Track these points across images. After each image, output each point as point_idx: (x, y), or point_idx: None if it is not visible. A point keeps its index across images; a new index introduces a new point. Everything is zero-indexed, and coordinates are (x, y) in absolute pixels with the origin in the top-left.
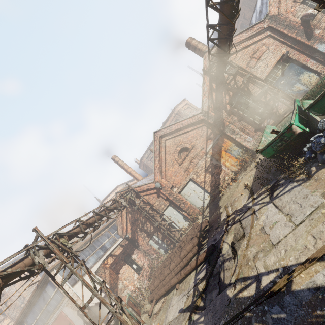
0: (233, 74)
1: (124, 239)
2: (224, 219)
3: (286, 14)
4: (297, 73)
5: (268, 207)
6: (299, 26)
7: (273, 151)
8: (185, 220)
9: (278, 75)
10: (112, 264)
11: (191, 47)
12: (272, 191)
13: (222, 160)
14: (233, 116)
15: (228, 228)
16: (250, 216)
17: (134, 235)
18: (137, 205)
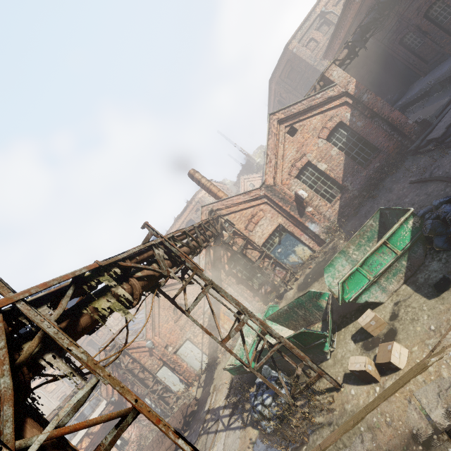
0: (228, 243)
1: (108, 404)
2: (206, 411)
3: (281, 185)
4: (292, 244)
5: (222, 437)
6: (292, 202)
7: (235, 373)
8: (181, 382)
9: (275, 242)
10: (89, 447)
11: (194, 179)
12: (233, 412)
13: (221, 322)
14: (232, 277)
15: (201, 433)
16: (214, 434)
17: (122, 397)
18: (123, 369)
